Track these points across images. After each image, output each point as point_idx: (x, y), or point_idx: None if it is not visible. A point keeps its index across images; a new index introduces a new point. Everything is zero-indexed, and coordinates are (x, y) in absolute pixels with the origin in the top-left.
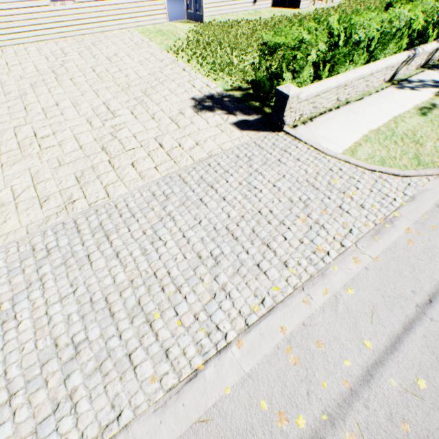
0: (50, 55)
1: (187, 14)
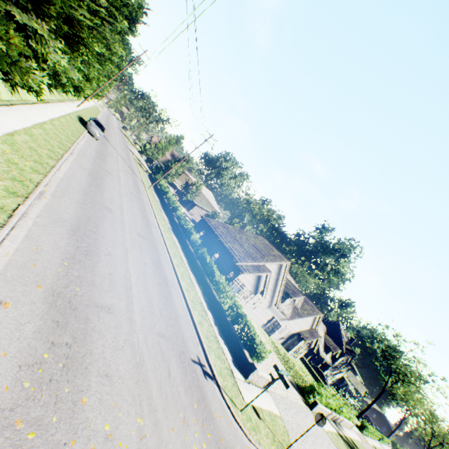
0: None
1: (265, 328)
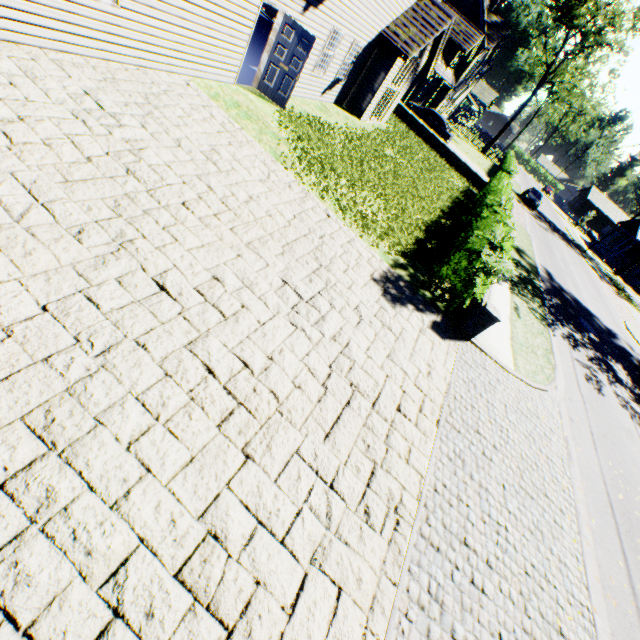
0: (77, 109)
1: (261, 83)
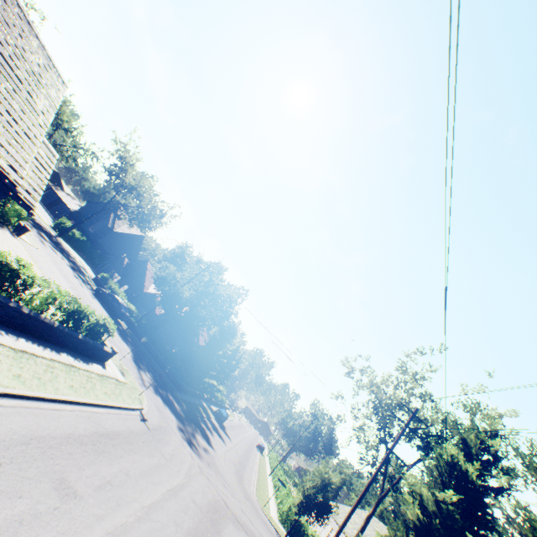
0: None
1: None
